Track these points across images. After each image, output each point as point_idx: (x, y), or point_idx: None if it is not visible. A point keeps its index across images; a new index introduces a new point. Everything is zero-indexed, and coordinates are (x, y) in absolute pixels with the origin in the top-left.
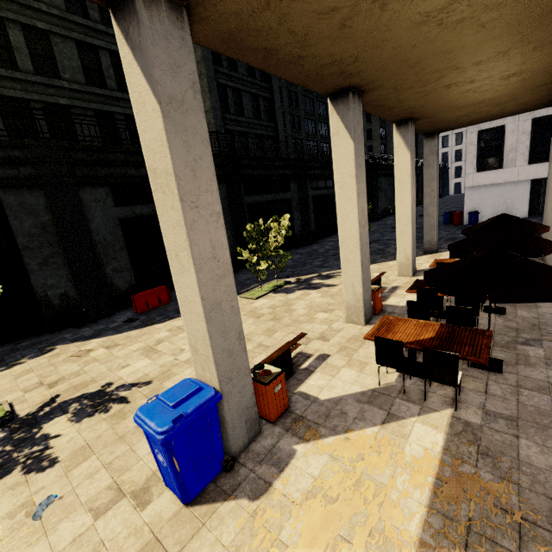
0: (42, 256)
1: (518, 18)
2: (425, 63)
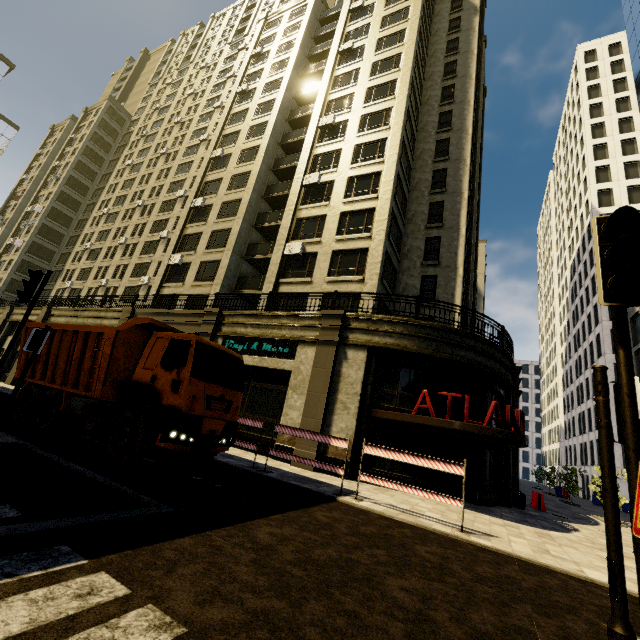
0: None
1: None
2: None
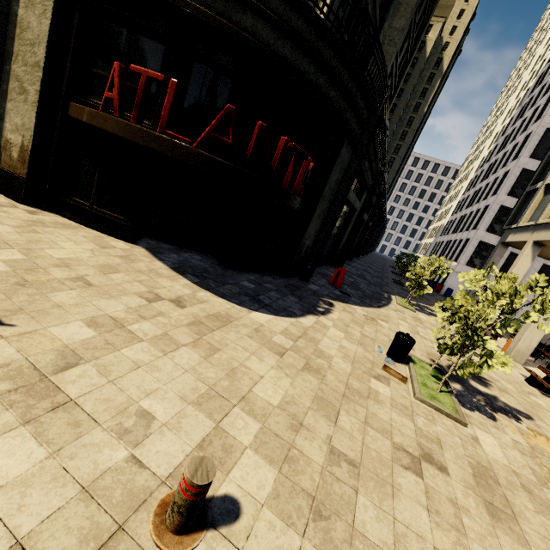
0: (322, 208)
1: None
2: None
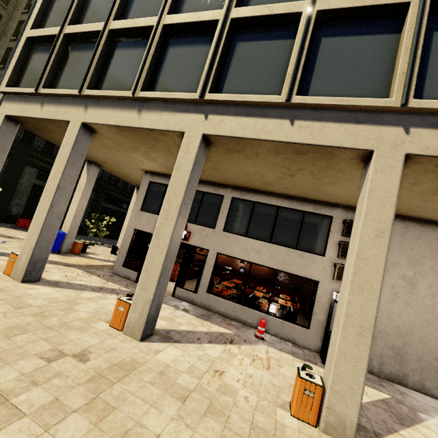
0: None
1: None
2: None
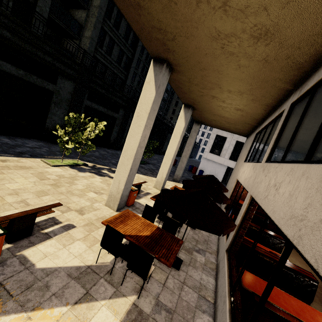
0: None
1: (254, 74)
2: (208, 72)
